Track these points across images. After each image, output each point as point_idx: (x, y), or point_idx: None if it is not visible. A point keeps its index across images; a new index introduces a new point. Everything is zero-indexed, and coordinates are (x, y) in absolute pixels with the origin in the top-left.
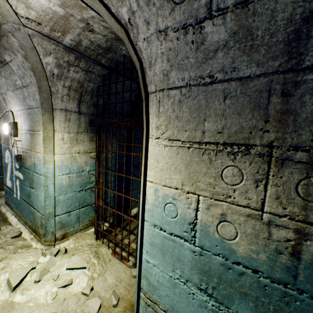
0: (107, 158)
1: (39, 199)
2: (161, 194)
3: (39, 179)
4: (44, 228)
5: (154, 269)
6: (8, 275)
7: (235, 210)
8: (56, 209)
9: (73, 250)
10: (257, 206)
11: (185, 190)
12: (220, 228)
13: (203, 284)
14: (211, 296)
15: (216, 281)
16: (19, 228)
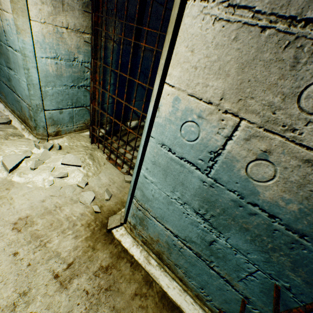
0: (106, 49)
1: (22, 85)
2: (182, 108)
3: (15, 57)
4: (33, 121)
5: (151, 185)
6: (2, 158)
7: (291, 150)
8: (45, 103)
9: (68, 148)
10: None
11: (223, 107)
12: (253, 166)
13: (202, 210)
14: (206, 220)
15: (219, 212)
16: (7, 116)
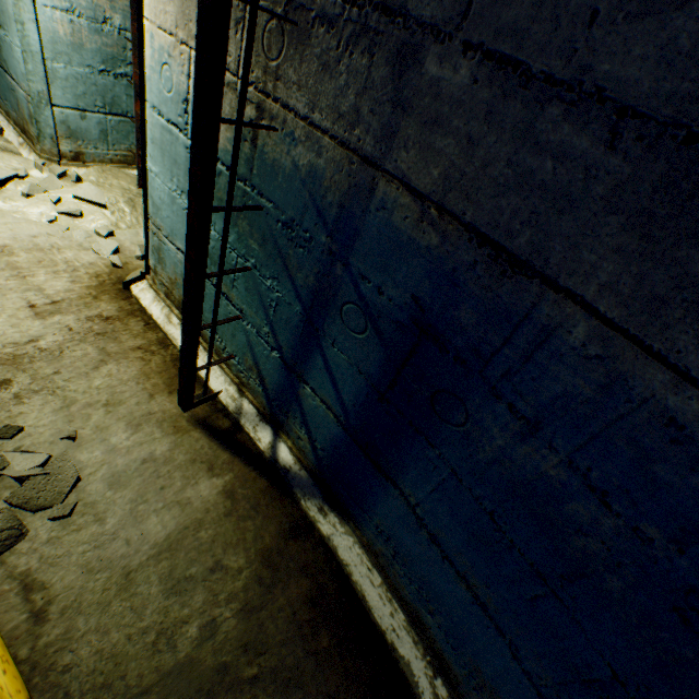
0: None
1: (16, 56)
2: (157, 48)
3: (4, 1)
4: (35, 124)
5: (157, 181)
6: None
7: None
8: (53, 92)
9: (94, 184)
10: (236, 69)
11: (180, 38)
12: None
13: None
14: None
15: None
16: None
